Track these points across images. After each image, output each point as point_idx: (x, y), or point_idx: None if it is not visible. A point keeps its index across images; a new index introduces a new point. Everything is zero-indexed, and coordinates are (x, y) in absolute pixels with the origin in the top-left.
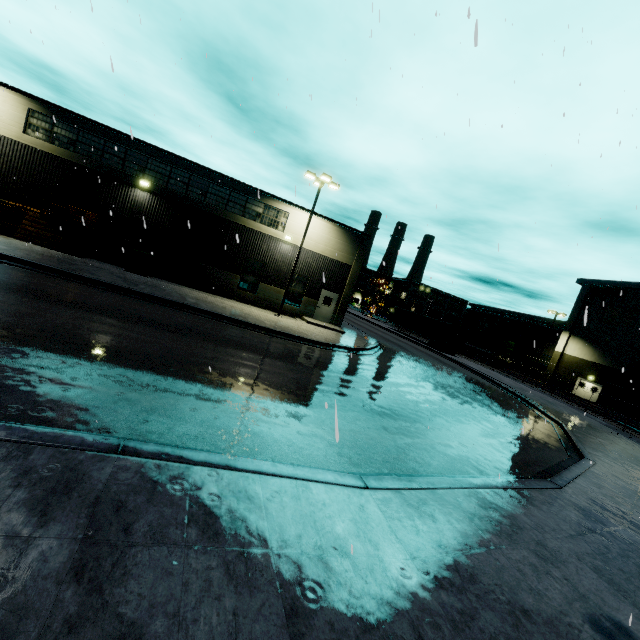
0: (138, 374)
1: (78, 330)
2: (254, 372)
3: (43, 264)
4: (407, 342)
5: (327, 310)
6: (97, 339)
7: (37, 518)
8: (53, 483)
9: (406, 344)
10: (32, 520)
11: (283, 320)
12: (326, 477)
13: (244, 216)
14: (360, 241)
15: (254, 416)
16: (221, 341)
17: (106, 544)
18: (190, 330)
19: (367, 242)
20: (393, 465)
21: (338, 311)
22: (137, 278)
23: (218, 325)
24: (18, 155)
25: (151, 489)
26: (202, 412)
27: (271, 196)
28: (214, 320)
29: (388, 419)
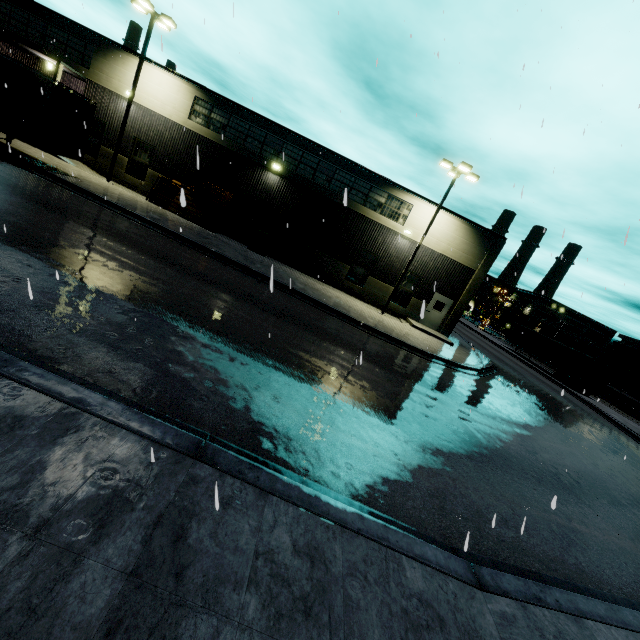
0: (236, 358)
1: (195, 302)
2: (350, 376)
3: (183, 235)
4: (525, 367)
5: (436, 316)
6: (209, 313)
7: (94, 529)
8: (123, 482)
9: (524, 370)
10: (88, 530)
11: (386, 319)
12: (425, 553)
13: (365, 205)
14: (491, 243)
15: (344, 433)
16: (321, 333)
17: (151, 592)
18: (293, 317)
19: (500, 245)
20: (511, 548)
21: (449, 319)
22: (256, 257)
23: (321, 315)
24: (182, 138)
25: (218, 518)
26: (290, 416)
27: (397, 186)
28: (318, 309)
29: (503, 472)
